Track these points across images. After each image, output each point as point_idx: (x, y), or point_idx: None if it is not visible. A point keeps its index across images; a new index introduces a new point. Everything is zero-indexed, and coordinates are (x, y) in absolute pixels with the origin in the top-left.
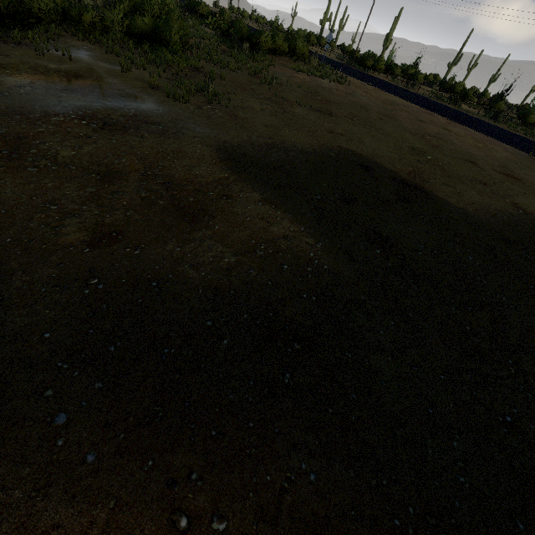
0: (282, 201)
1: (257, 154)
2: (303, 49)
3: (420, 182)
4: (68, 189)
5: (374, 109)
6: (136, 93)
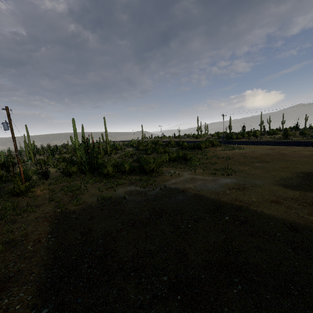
0: None
1: (287, 183)
2: (217, 143)
3: None
4: (279, 208)
5: (272, 153)
6: (214, 177)
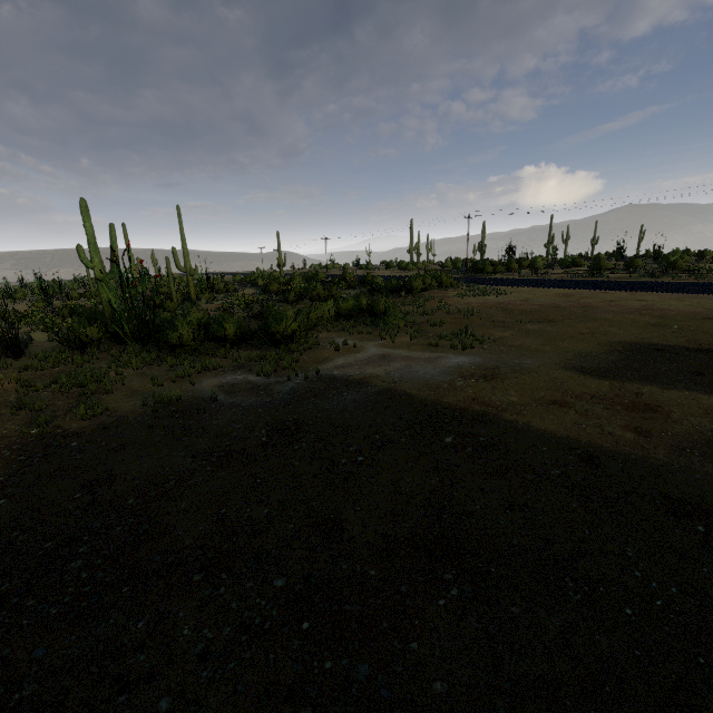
0: (671, 385)
1: (588, 364)
2: (449, 280)
3: (708, 346)
4: (564, 416)
5: (565, 305)
6: (433, 353)
